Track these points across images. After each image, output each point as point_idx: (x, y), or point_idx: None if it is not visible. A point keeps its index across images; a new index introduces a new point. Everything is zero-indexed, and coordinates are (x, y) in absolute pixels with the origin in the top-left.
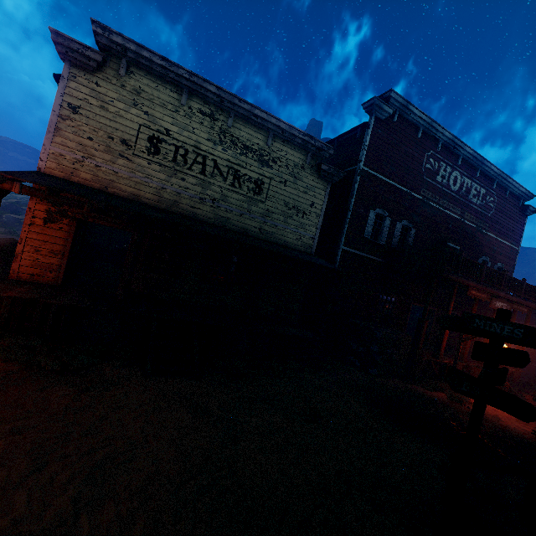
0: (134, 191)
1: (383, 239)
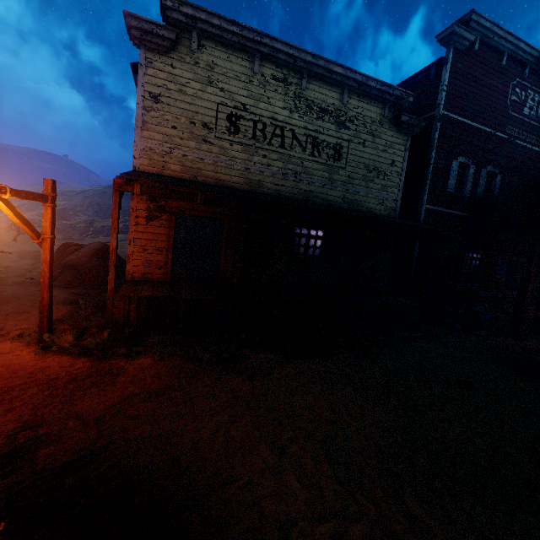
0: (220, 176)
1: (467, 190)
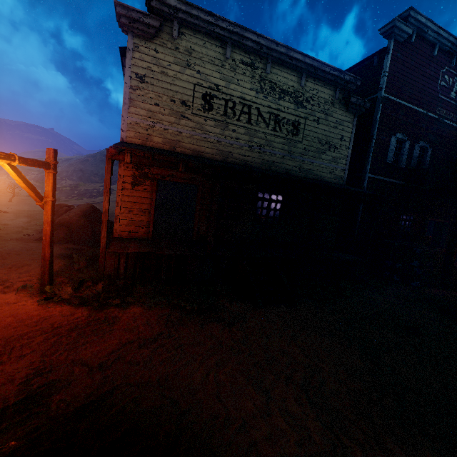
0: (196, 148)
1: (403, 162)
